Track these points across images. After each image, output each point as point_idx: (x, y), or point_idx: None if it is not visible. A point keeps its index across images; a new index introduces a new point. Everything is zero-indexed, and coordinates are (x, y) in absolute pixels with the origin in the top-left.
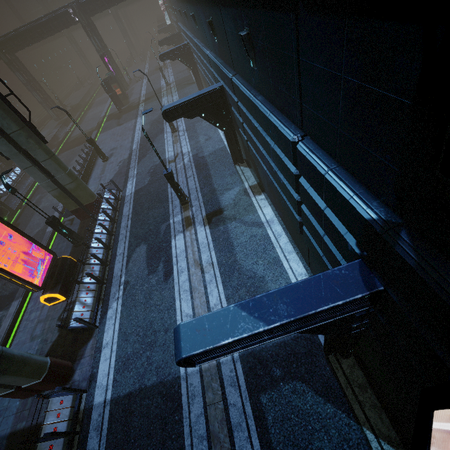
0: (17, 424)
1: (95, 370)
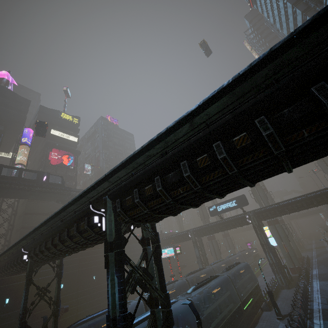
0: (292, 275)
1: (312, 272)
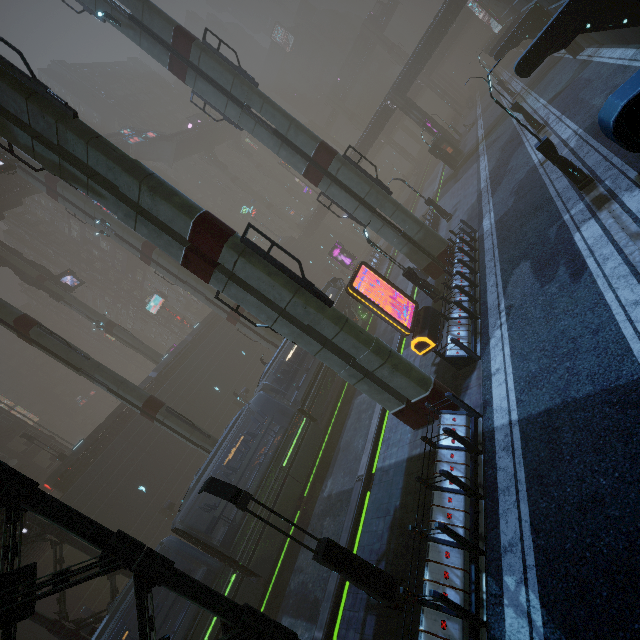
0: (412, 450)
1: (488, 396)
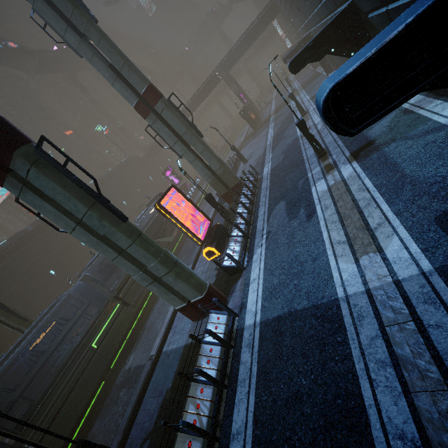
0: (189, 339)
1: (245, 300)
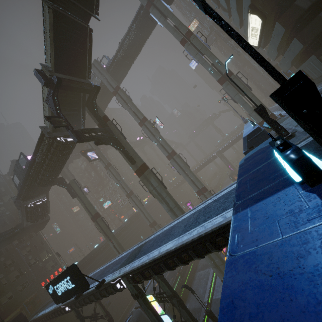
0: None
1: None
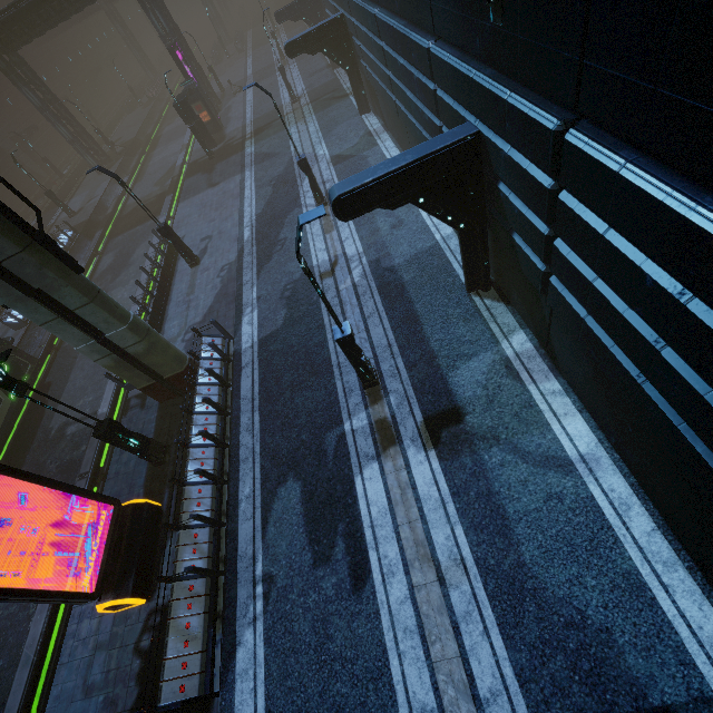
0: None
1: None
